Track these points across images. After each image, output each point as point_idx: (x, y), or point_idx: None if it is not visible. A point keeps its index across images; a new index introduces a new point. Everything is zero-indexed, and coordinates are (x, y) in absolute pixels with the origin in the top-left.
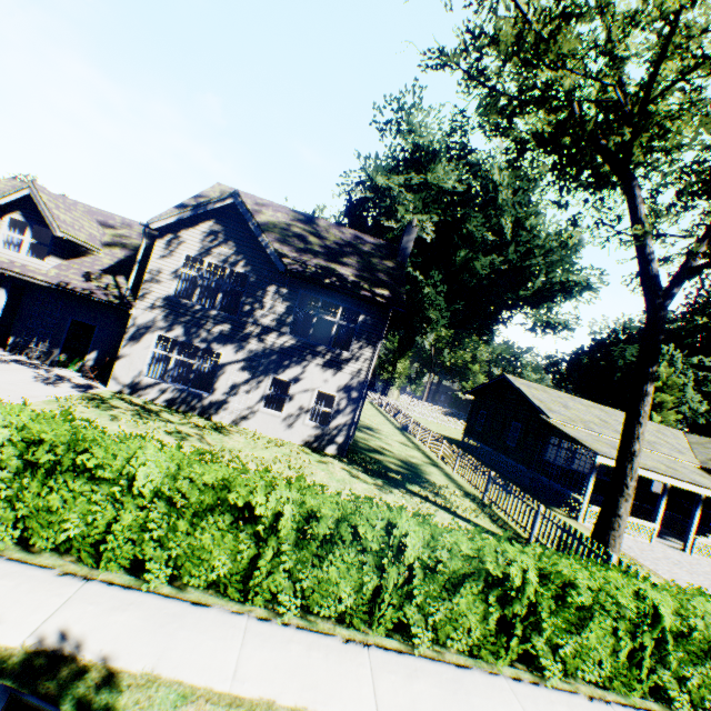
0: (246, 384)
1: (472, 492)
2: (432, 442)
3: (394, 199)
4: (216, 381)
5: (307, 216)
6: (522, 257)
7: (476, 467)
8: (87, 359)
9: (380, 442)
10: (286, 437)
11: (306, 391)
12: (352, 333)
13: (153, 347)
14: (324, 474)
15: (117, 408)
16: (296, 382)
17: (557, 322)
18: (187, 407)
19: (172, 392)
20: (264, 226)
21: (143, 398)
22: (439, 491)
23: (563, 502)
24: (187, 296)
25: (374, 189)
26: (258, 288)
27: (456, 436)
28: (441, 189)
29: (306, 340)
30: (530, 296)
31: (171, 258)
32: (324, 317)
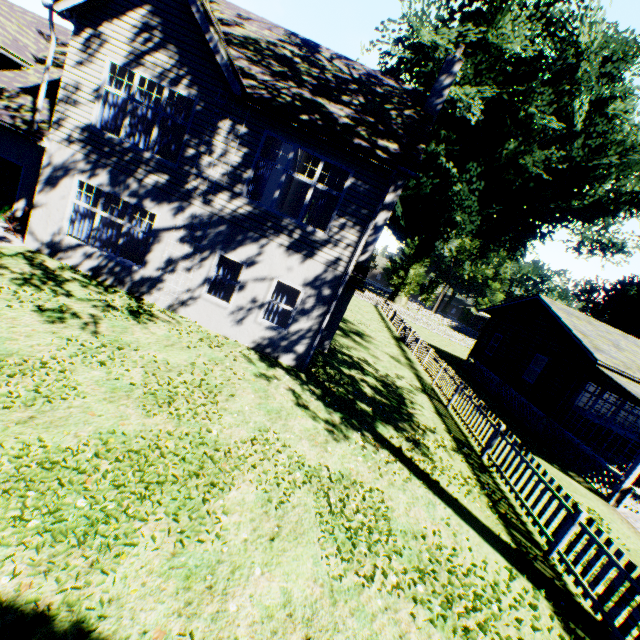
0: (185, 261)
1: (468, 442)
2: (429, 362)
3: (439, 63)
4: (148, 252)
5: (306, 41)
6: (589, 156)
7: (479, 409)
8: (15, 208)
9: (365, 354)
10: (232, 335)
11: (261, 280)
12: (335, 206)
13: (73, 196)
14: (253, 399)
15: (0, 267)
16: (249, 266)
17: (612, 243)
18: (115, 280)
19: (97, 259)
20: (237, 39)
21: (65, 262)
22: (421, 438)
23: (590, 471)
24: (117, 130)
25: (416, 50)
26: (206, 122)
27: (459, 353)
28: (503, 53)
29: (267, 208)
30: (585, 207)
31: (91, 67)
32: (296, 175)
